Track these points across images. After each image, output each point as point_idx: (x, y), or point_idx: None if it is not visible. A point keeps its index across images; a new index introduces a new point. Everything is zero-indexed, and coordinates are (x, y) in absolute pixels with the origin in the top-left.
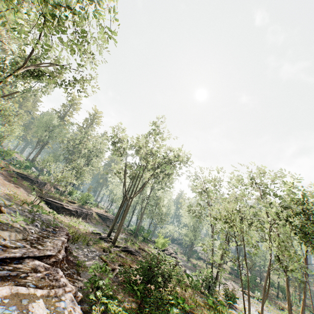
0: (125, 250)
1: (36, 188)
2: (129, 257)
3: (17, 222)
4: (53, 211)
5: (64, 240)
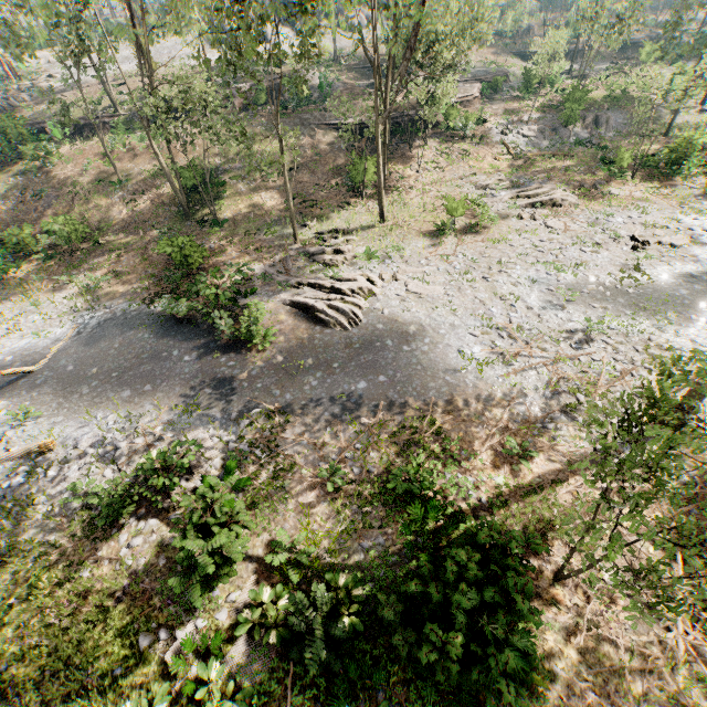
0: (575, 77)
1: (509, 44)
2: (572, 81)
3: (469, 72)
4: (512, 63)
5: (494, 76)
